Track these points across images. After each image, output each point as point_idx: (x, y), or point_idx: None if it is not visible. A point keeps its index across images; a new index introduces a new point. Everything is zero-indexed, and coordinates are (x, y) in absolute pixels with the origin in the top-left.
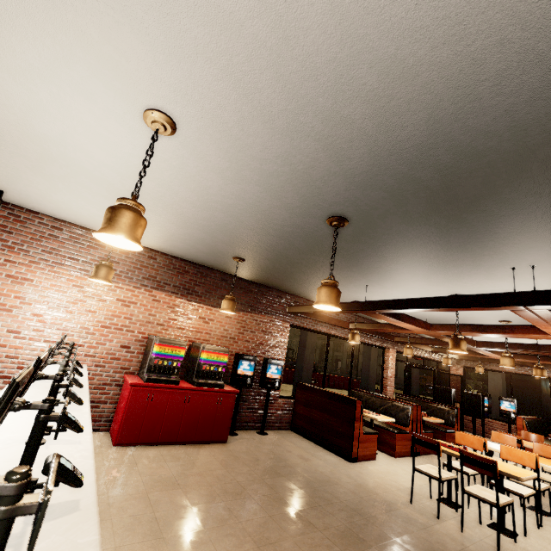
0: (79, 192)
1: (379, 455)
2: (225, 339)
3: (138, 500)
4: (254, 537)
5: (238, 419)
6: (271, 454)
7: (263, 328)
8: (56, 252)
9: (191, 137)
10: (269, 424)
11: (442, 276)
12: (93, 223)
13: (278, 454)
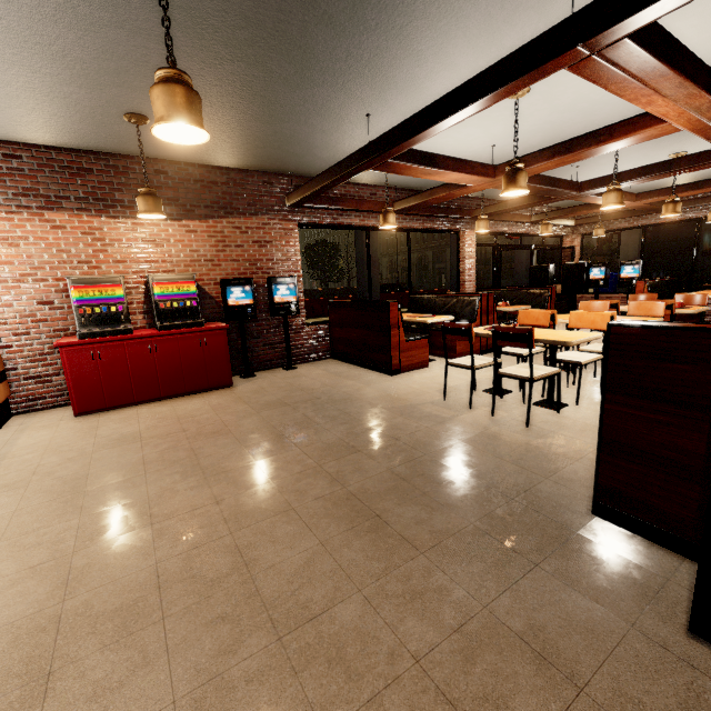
0: None
1: (437, 361)
2: (199, 264)
3: (75, 462)
4: (206, 470)
5: (254, 360)
6: (288, 386)
7: (254, 237)
8: None
9: None
10: (301, 357)
11: (464, 44)
12: None
13: (298, 385)
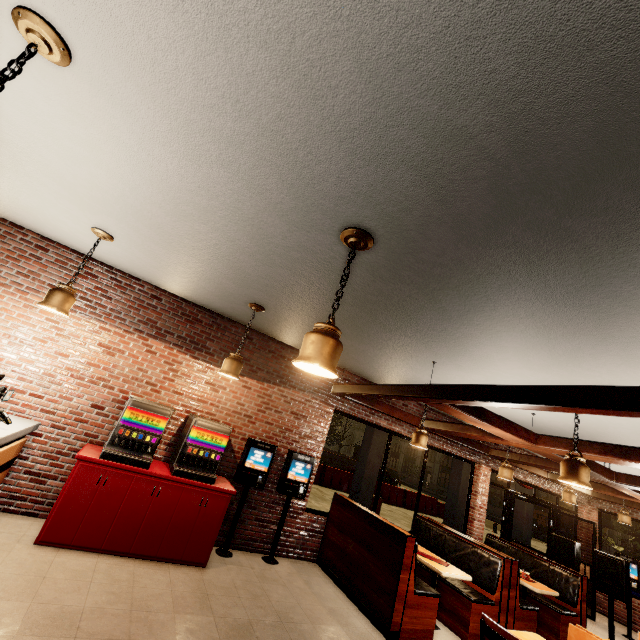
0: (40, 192)
1: (441, 632)
2: (238, 416)
3: None
4: None
5: (239, 533)
6: (264, 598)
7: (293, 408)
8: (34, 276)
9: (96, 66)
10: (285, 547)
11: (546, 354)
12: (81, 244)
13: (275, 600)
